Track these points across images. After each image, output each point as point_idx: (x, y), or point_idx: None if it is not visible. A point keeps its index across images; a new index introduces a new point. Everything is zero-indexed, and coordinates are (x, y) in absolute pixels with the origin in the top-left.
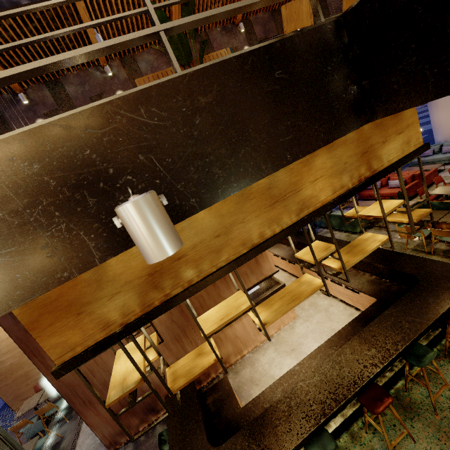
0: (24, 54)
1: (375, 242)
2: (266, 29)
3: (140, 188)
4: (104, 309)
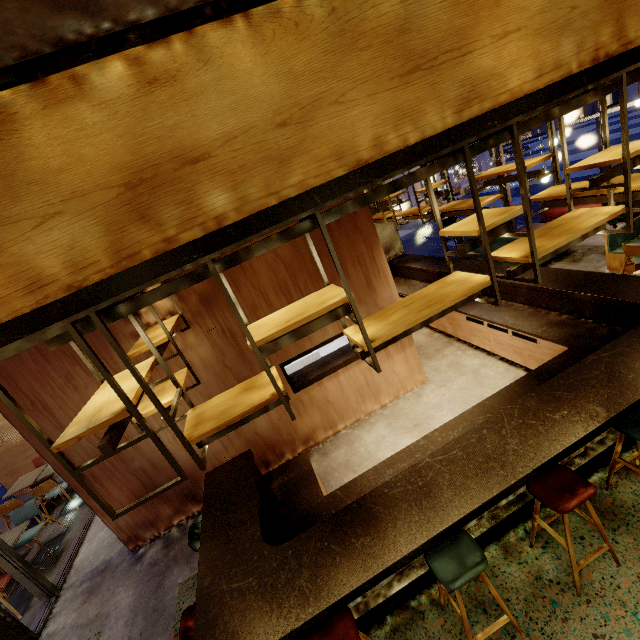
0: None
1: (597, 217)
2: None
3: None
4: (26, 246)
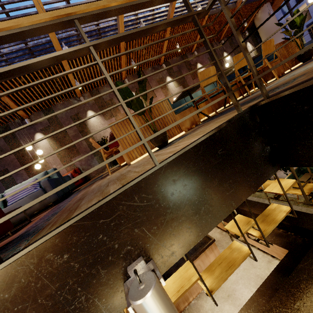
0: (30, 96)
1: (282, 213)
2: (179, 66)
3: (137, 253)
4: None
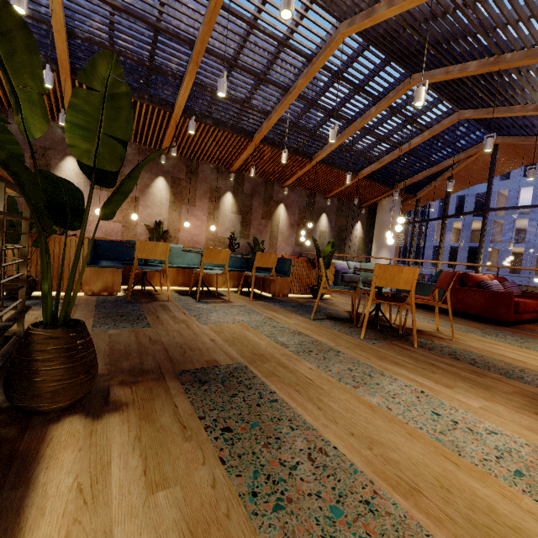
0: None
1: None
2: (255, 190)
3: None
4: None
